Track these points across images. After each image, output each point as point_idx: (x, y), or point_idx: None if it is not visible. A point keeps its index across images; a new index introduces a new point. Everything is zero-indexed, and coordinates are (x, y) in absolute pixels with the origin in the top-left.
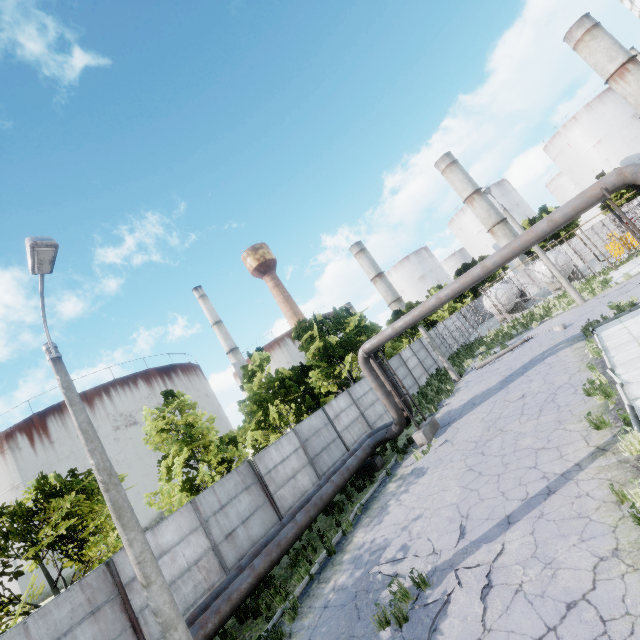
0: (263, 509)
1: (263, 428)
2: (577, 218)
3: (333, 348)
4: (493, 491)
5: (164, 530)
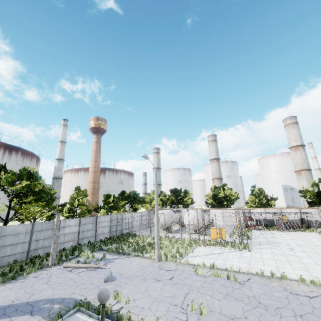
0: None
1: None
2: (235, 199)
3: None
4: None
5: None
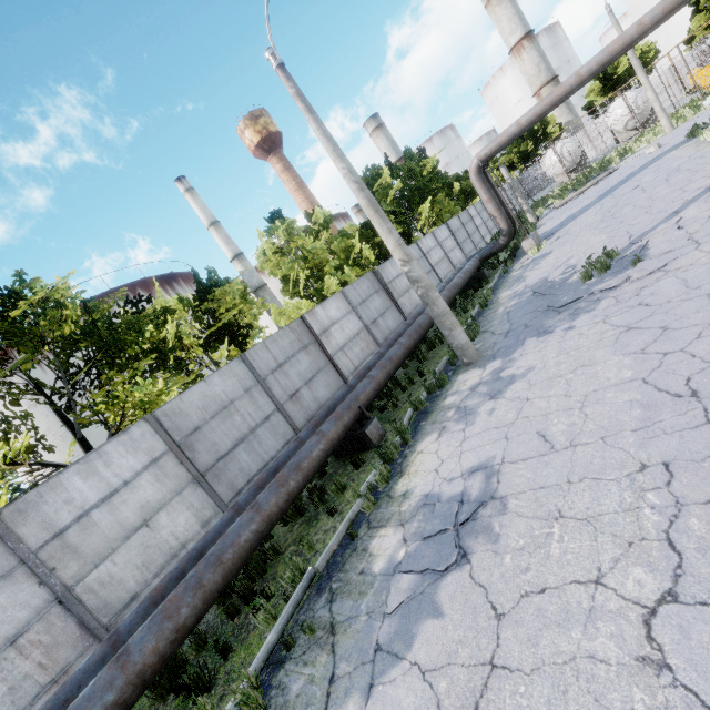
0: (392, 310)
1: (358, 265)
2: (654, 59)
3: (412, 192)
4: (646, 217)
5: (329, 307)
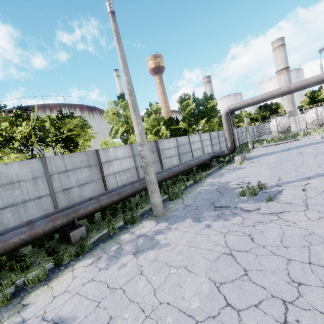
0: (157, 163)
1: (157, 135)
2: None
3: (199, 112)
4: (294, 172)
5: (118, 150)
